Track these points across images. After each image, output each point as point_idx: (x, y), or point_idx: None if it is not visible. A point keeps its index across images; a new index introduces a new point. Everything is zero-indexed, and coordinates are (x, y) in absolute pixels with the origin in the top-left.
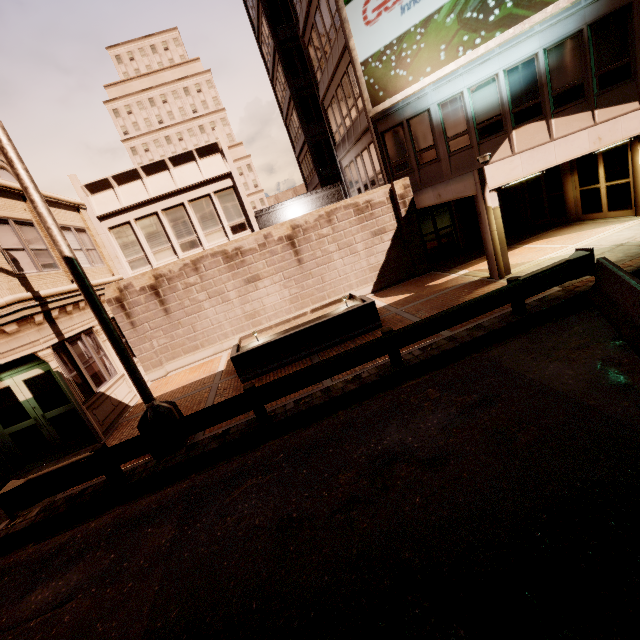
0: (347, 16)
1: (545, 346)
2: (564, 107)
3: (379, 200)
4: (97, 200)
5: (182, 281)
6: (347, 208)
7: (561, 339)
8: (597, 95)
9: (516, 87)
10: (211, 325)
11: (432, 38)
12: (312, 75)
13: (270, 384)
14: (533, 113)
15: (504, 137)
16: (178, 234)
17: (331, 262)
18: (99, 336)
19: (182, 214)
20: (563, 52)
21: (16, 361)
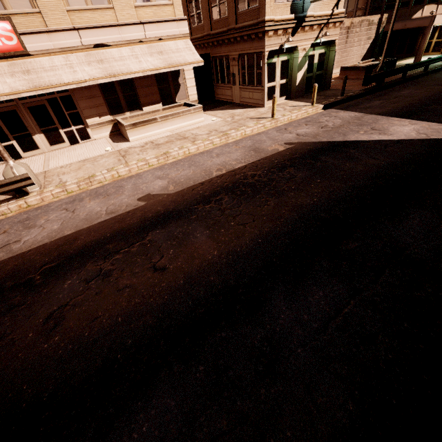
0: None
1: None
2: None
3: (375, 22)
4: None
5: None
6: (367, 21)
7: None
8: None
9: None
10: None
11: None
12: None
13: (413, 64)
14: (435, 0)
15: (421, 7)
16: None
17: (353, 47)
18: None
19: None
20: None
21: (321, 43)
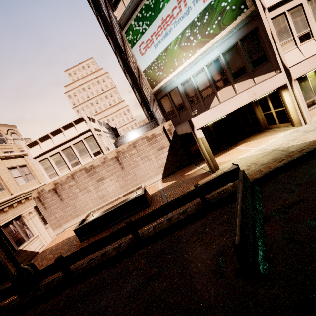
0: (133, 53)
1: (205, 230)
2: (239, 78)
3: (158, 133)
4: (32, 150)
5: (67, 184)
6: (143, 139)
7: (214, 225)
8: (253, 70)
9: (213, 72)
10: (83, 204)
11: (170, 56)
12: (134, 74)
13: (67, 257)
14: (224, 83)
15: (214, 95)
16: (69, 160)
17: (138, 166)
18: (25, 218)
19: (70, 151)
20: (231, 53)
21: None
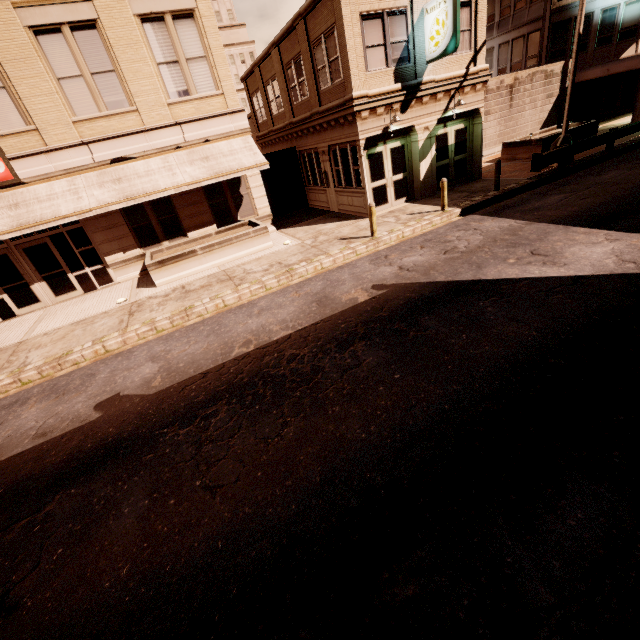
0: None
1: None
2: None
3: (556, 72)
4: None
5: None
6: (541, 73)
7: None
8: None
9: None
10: None
11: None
12: None
13: (623, 128)
14: None
15: (634, 41)
16: None
17: (524, 112)
18: None
19: None
20: None
21: (456, 115)
